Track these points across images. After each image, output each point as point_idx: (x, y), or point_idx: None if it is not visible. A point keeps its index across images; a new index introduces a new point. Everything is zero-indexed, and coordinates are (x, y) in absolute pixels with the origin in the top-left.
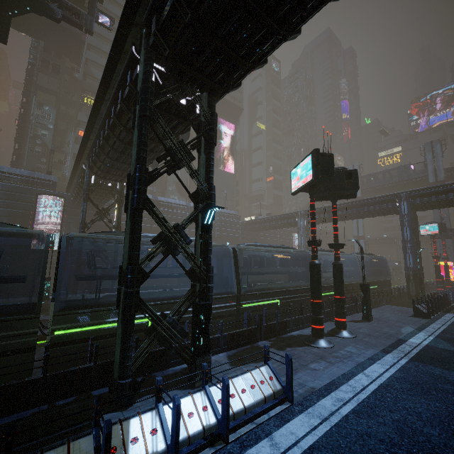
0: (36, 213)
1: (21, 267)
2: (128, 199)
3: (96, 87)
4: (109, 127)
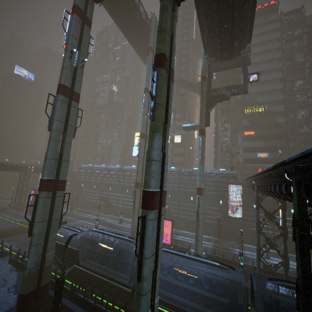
0: (228, 194)
1: (225, 224)
2: (298, 302)
3: (251, 99)
4: (270, 190)
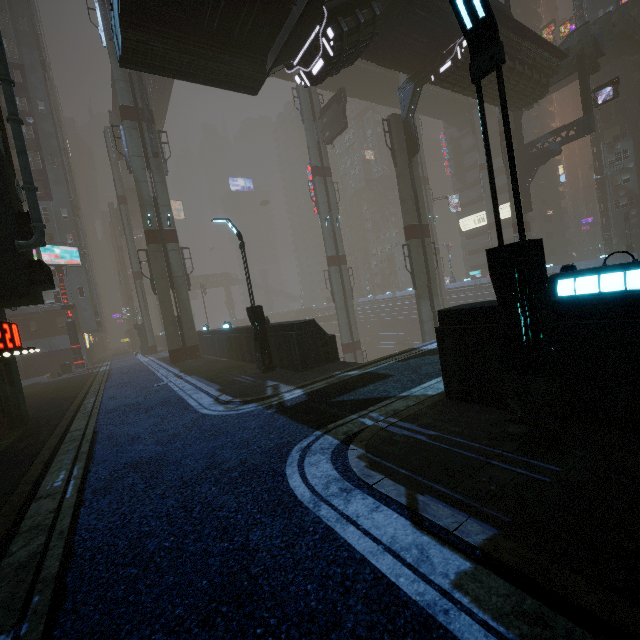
0: None
1: None
2: None
3: None
4: None
